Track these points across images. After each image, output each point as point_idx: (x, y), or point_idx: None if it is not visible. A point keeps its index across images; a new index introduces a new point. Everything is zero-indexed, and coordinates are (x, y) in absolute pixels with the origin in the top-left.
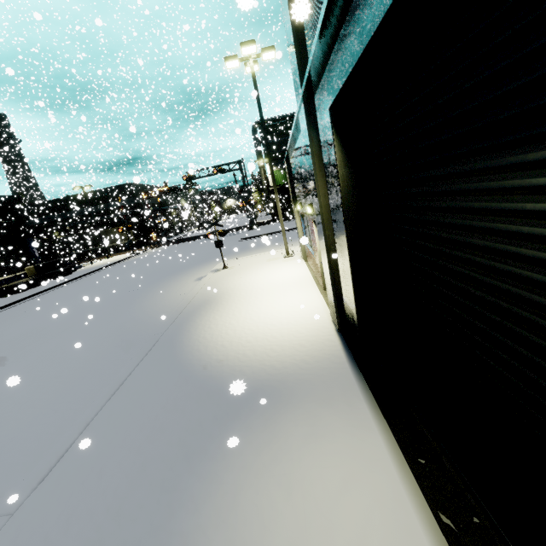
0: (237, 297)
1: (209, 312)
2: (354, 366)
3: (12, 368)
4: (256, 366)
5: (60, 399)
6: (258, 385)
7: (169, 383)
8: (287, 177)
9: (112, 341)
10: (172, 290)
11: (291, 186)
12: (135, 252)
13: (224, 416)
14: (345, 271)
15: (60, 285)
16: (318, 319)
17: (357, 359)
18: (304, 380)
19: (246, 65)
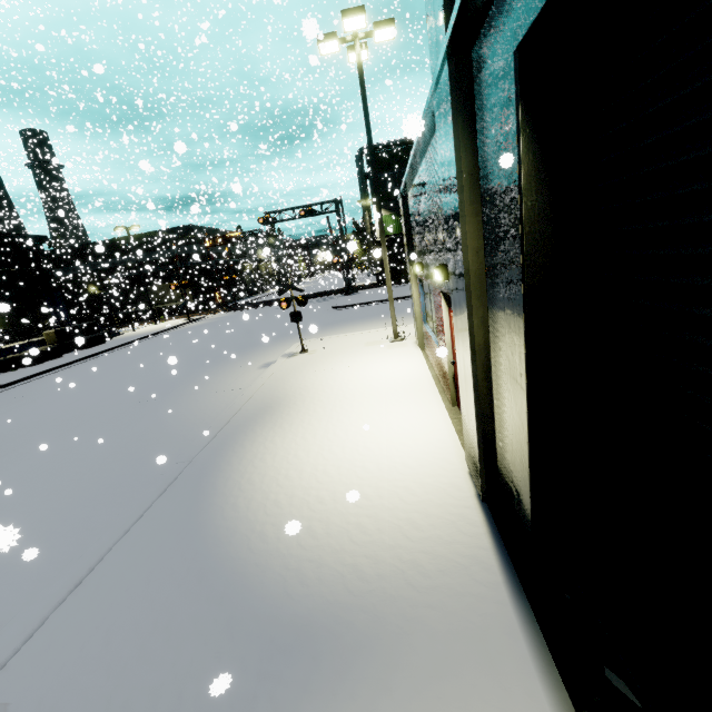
0: (314, 404)
1: (267, 429)
2: (520, 599)
3: None
4: (327, 564)
5: (0, 576)
6: (327, 617)
7: (169, 580)
8: (402, 221)
9: (117, 463)
10: (225, 381)
11: (407, 236)
12: (191, 318)
13: (248, 702)
14: (512, 404)
15: (86, 358)
16: (444, 467)
17: (521, 574)
18: (416, 621)
19: (349, 50)
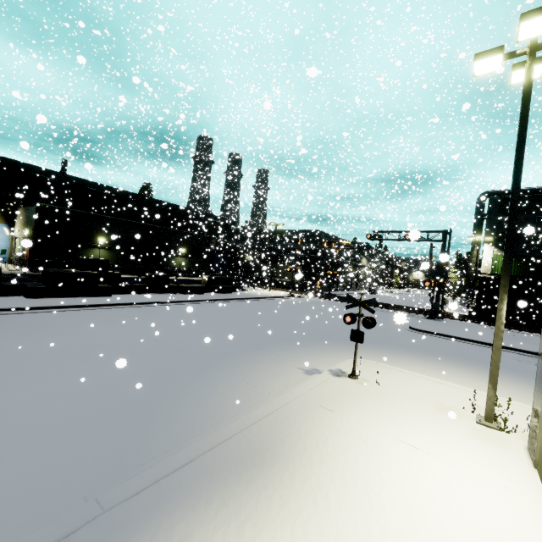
0: (312, 504)
1: (223, 516)
2: None
3: (23, 390)
4: None
5: None
6: None
7: None
8: None
9: (98, 433)
10: (264, 371)
11: None
12: (292, 294)
13: None
14: None
15: (212, 300)
16: None
17: None
18: None
19: (515, 67)
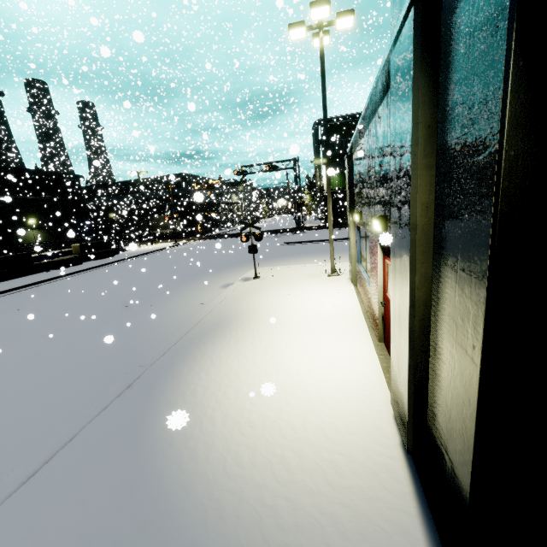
0: (258, 326)
1: (216, 344)
2: None
3: None
4: (247, 500)
5: None
6: None
7: (104, 488)
8: (347, 177)
9: (96, 358)
10: (192, 295)
11: (349, 189)
12: (177, 242)
13: None
14: (455, 372)
15: (98, 267)
16: (369, 406)
17: None
18: None
19: (314, 36)
